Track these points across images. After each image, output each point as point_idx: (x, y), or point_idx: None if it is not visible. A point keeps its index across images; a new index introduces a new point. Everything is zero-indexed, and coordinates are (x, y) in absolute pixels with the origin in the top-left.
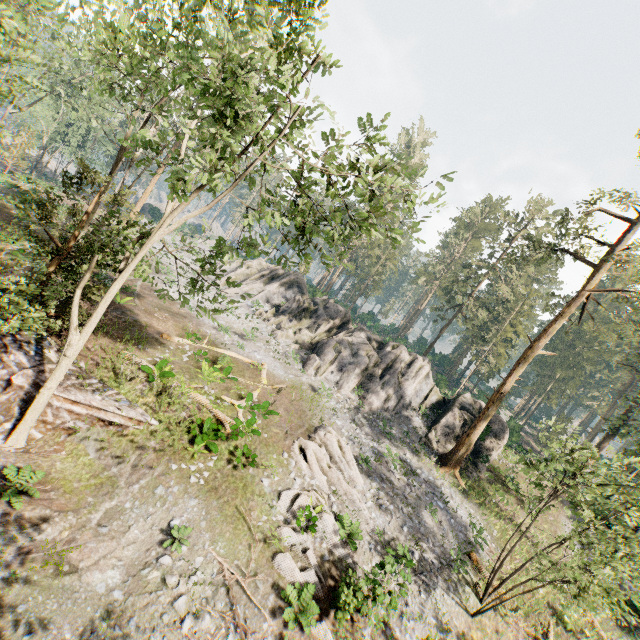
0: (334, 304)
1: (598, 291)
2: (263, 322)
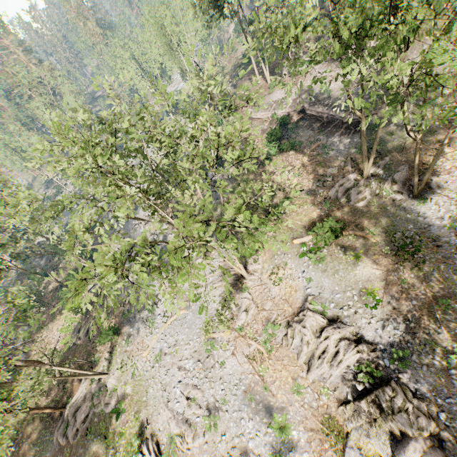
0: None
1: None
2: None
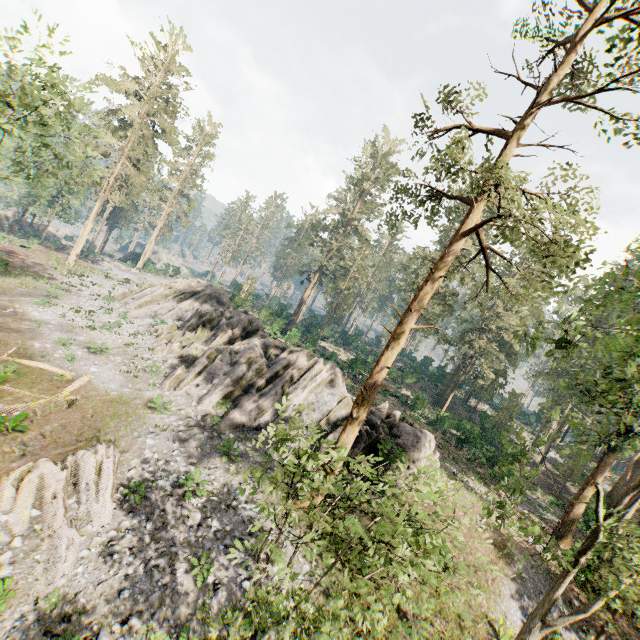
0: (238, 313)
1: (473, 231)
2: (154, 339)
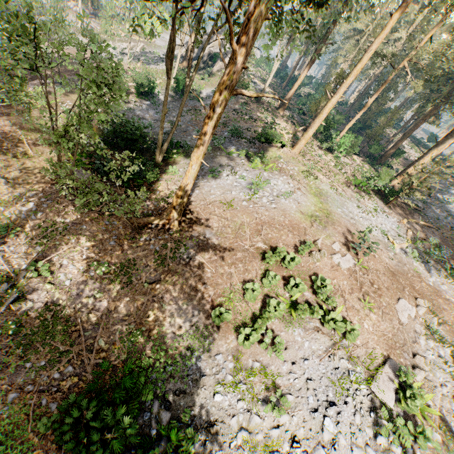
0: None
1: None
2: None
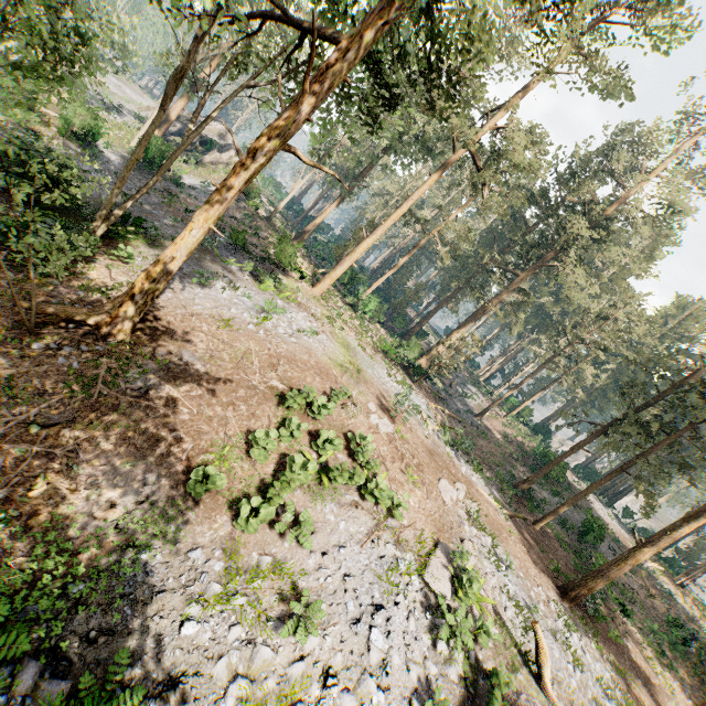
0: None
1: None
2: None
